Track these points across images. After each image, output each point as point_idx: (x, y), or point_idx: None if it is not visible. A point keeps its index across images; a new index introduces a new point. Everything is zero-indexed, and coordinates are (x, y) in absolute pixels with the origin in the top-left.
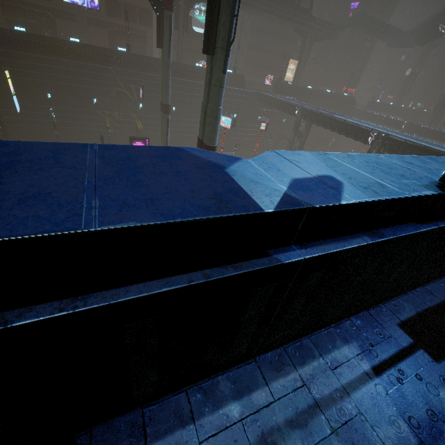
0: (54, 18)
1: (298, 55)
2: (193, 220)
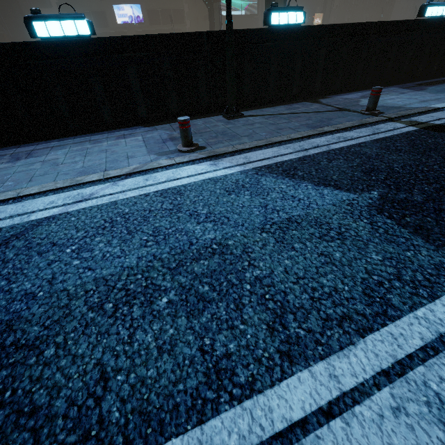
0: None
1: (320, 8)
2: (355, 23)
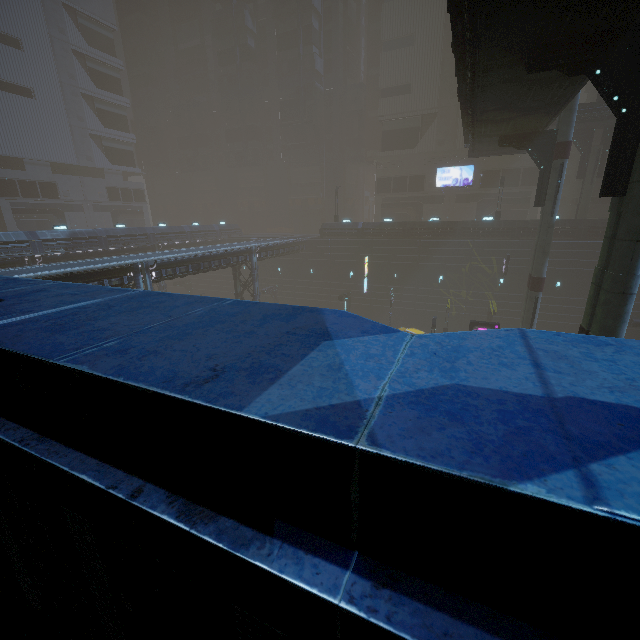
0: (423, 204)
1: None
2: (132, 385)
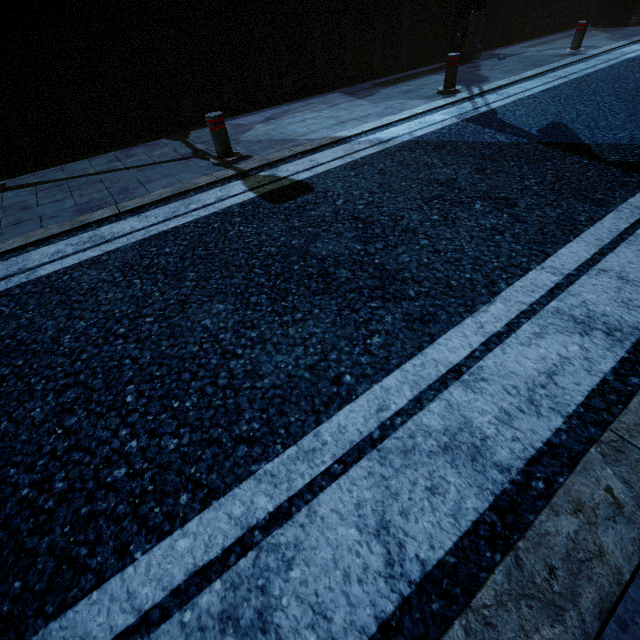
0: None
1: None
2: None
